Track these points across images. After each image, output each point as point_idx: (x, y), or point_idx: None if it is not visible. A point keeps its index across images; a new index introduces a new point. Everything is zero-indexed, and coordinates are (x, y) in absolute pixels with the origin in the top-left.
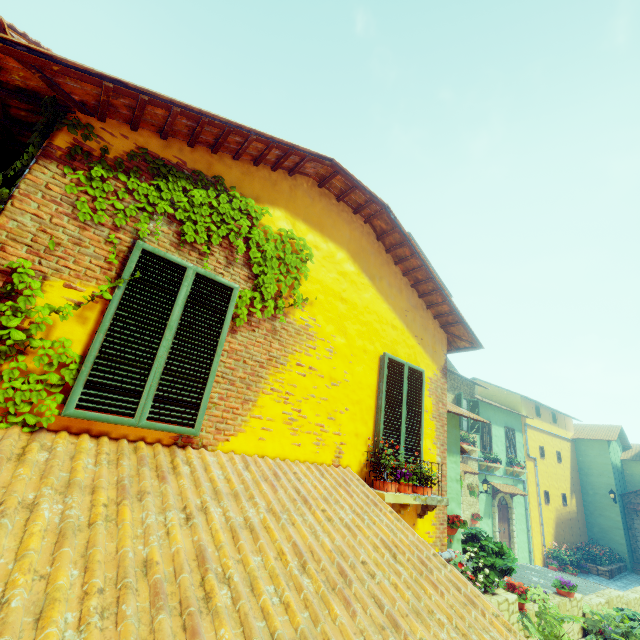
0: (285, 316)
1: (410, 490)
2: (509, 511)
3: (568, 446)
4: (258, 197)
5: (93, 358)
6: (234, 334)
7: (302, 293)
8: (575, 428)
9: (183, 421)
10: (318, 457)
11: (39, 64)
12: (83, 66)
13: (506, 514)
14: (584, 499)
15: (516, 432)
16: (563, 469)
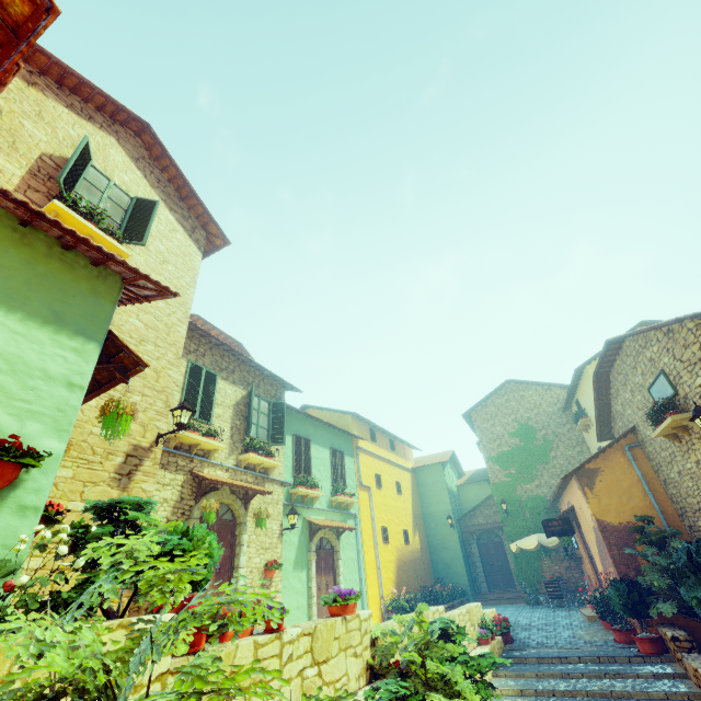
0: None
1: None
2: (335, 557)
3: (409, 477)
4: None
5: None
6: None
7: None
8: (416, 460)
9: None
10: None
11: None
12: None
13: (331, 562)
14: (428, 535)
15: (346, 456)
16: (404, 502)
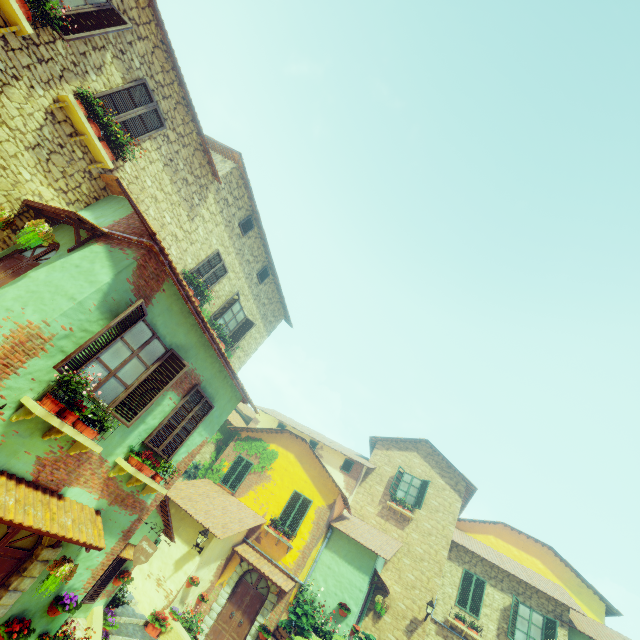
0: (265, 472)
1: (277, 532)
2: None
3: None
4: (270, 441)
5: (225, 474)
6: (250, 474)
7: (272, 466)
8: None
9: (233, 489)
10: (259, 512)
11: (233, 428)
12: (238, 427)
13: None
14: None
15: None
16: None
